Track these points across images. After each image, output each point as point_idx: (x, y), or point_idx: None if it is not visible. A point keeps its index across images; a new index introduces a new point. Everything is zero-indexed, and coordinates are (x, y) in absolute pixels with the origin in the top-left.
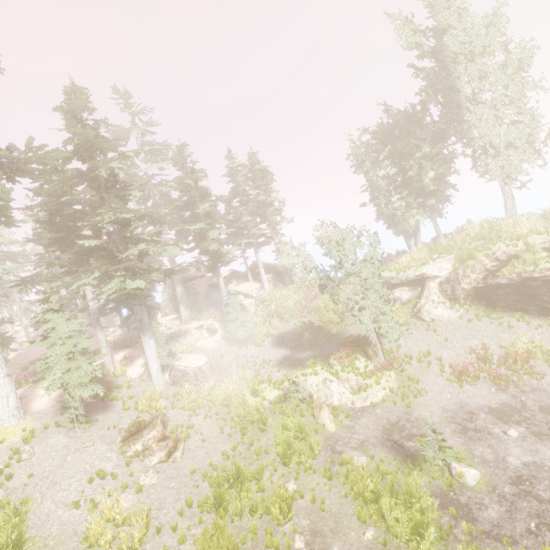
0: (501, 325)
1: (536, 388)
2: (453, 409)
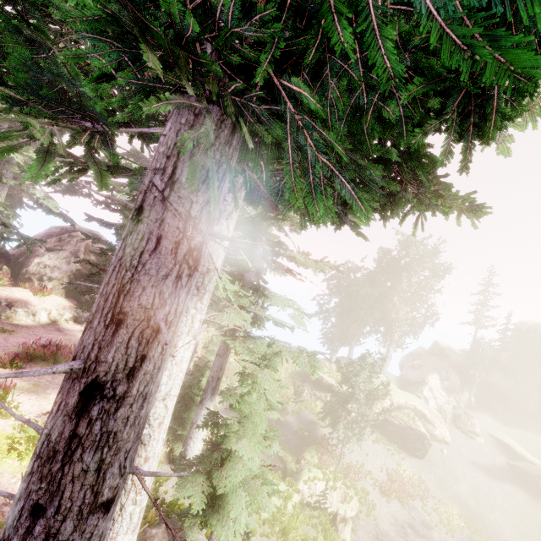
0: (388, 451)
1: (413, 506)
2: (394, 523)
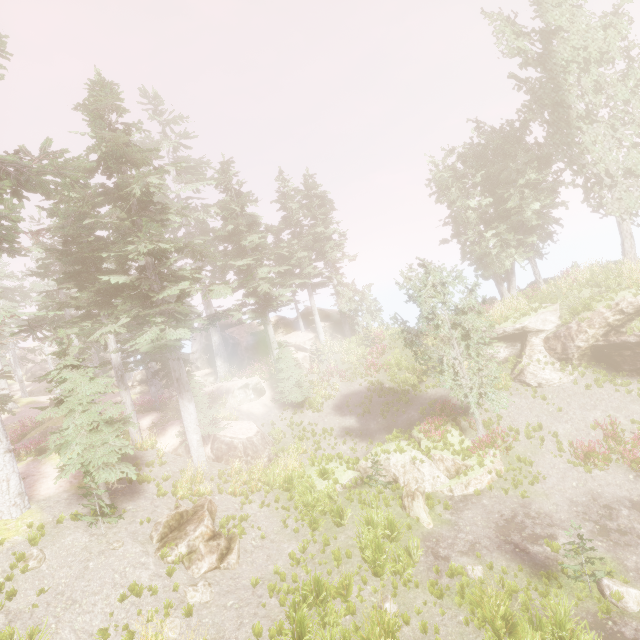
0: (629, 393)
1: None
2: (583, 501)
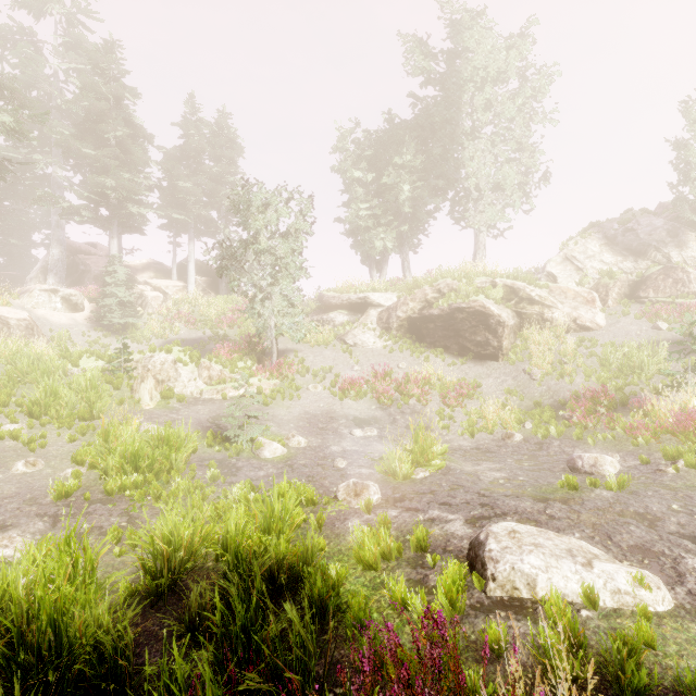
0: (419, 358)
1: (418, 412)
2: (316, 414)
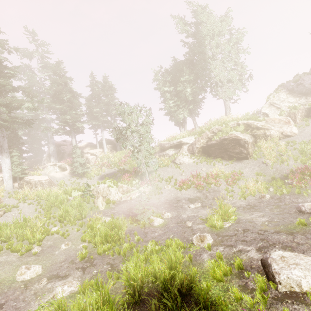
0: (210, 164)
1: (216, 190)
2: (171, 199)
